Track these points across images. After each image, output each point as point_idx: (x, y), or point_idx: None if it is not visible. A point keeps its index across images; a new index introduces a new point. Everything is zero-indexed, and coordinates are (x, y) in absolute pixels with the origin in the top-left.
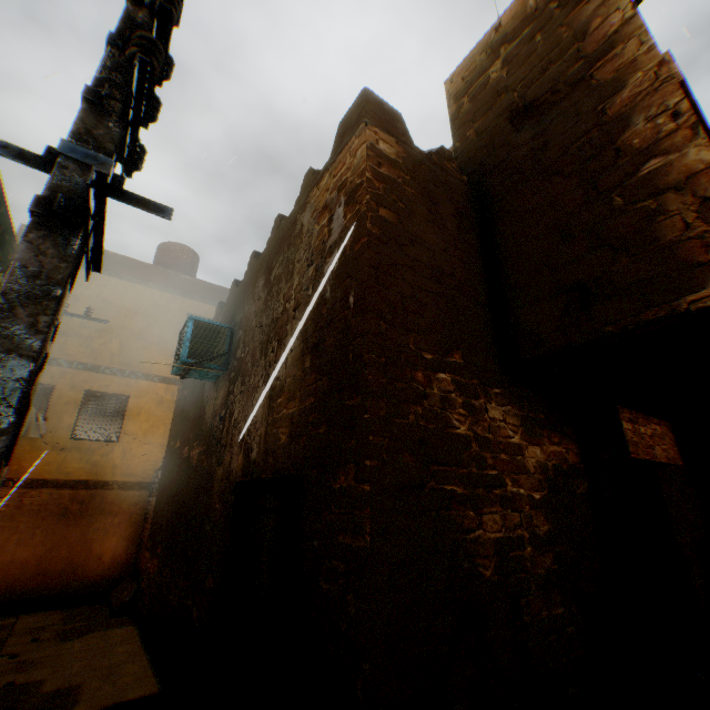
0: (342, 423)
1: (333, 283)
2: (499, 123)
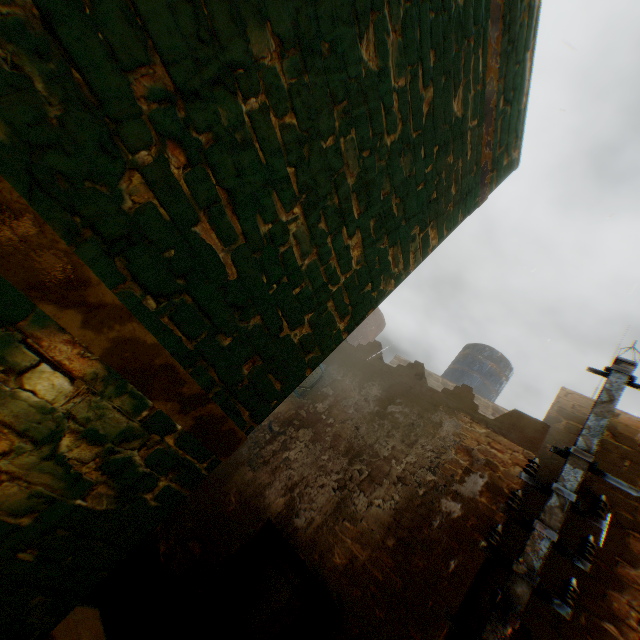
0: (399, 633)
1: (444, 523)
2: None
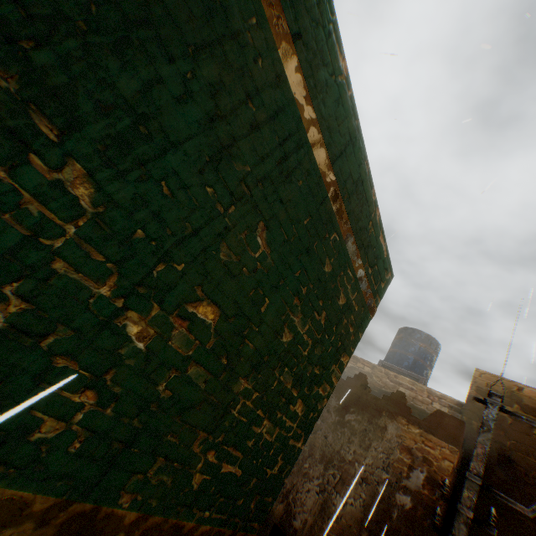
0: None
1: (400, 514)
2: (491, 443)
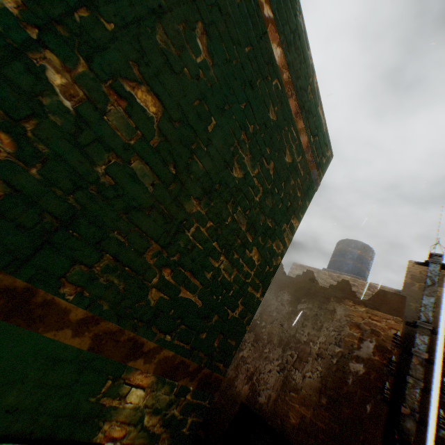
0: None
1: (355, 380)
2: None
